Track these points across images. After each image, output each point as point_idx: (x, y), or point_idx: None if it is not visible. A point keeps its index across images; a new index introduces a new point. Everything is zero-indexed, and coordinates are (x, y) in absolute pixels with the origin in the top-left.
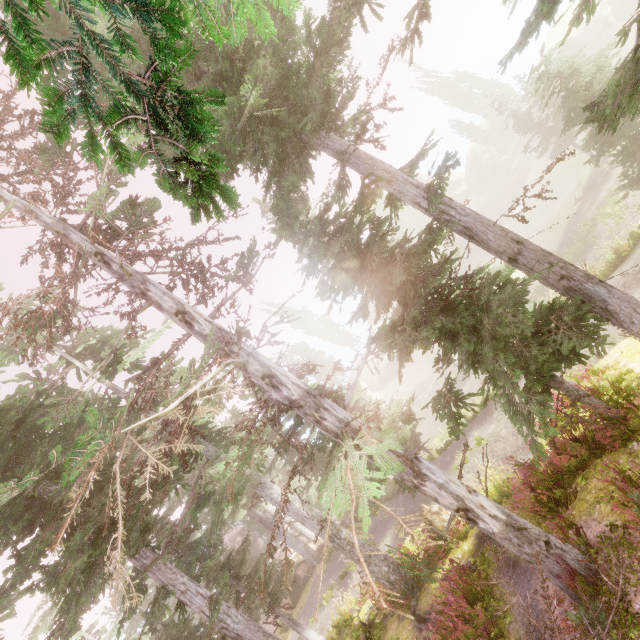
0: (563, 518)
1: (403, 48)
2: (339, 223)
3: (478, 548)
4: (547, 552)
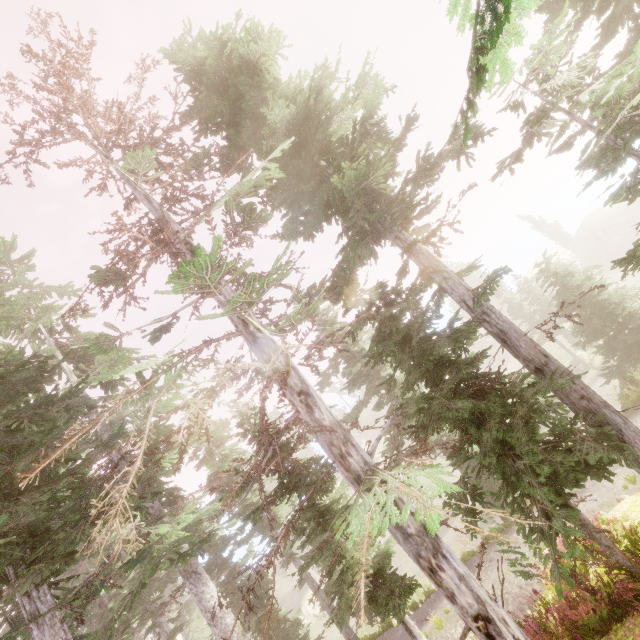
0: None
1: (494, 178)
2: (390, 298)
3: None
4: None
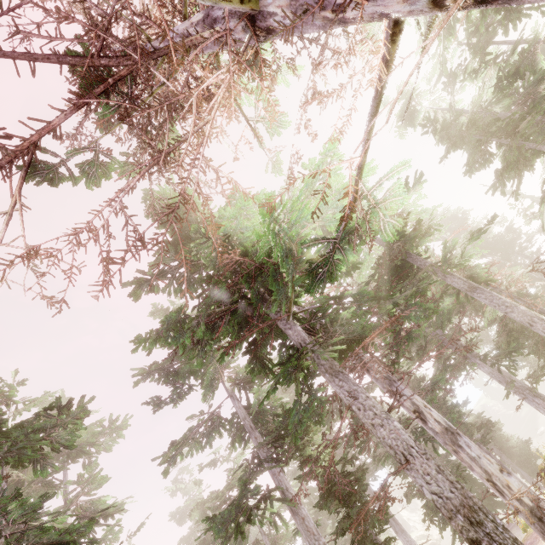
0: None
1: None
2: None
3: None
4: None
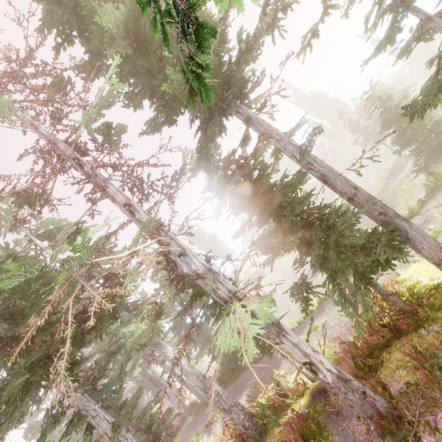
0: (375, 377)
1: (299, 54)
2: (240, 163)
3: (311, 402)
4: (364, 399)
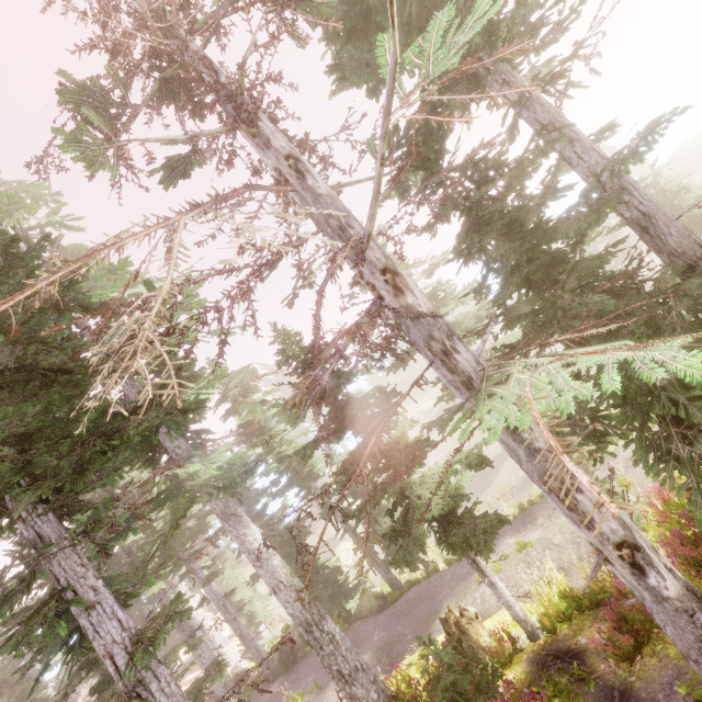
0: None
1: None
2: (487, 177)
3: (538, 676)
4: None
